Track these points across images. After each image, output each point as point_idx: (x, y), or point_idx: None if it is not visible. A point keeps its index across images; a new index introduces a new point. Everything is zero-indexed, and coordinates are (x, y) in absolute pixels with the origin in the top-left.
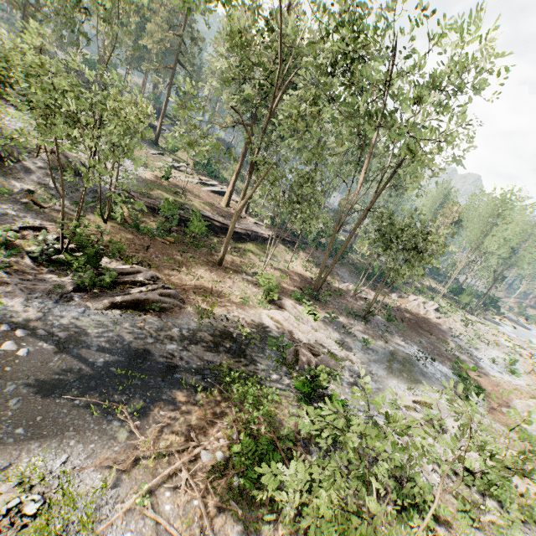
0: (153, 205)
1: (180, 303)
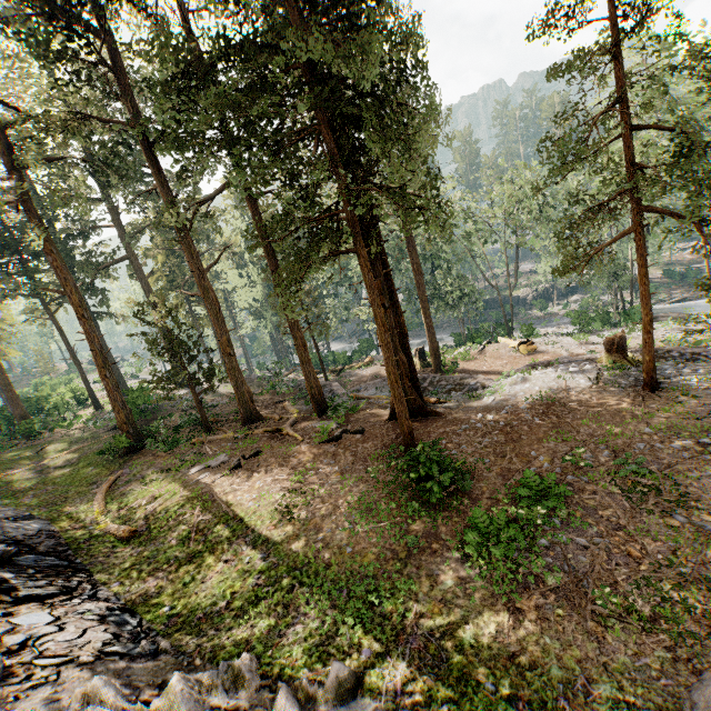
0: (656, 276)
1: (697, 297)
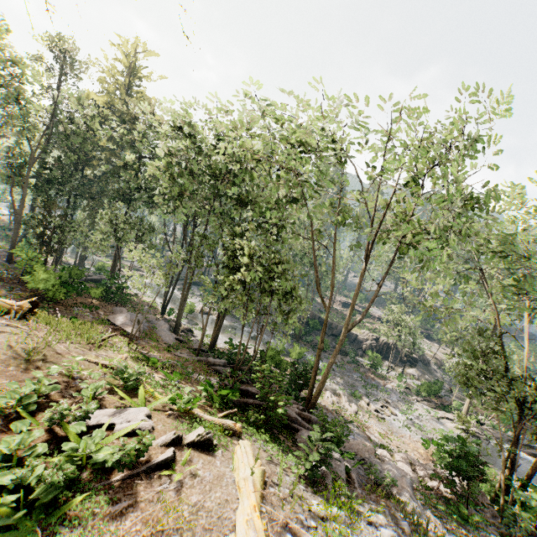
0: None
1: None
